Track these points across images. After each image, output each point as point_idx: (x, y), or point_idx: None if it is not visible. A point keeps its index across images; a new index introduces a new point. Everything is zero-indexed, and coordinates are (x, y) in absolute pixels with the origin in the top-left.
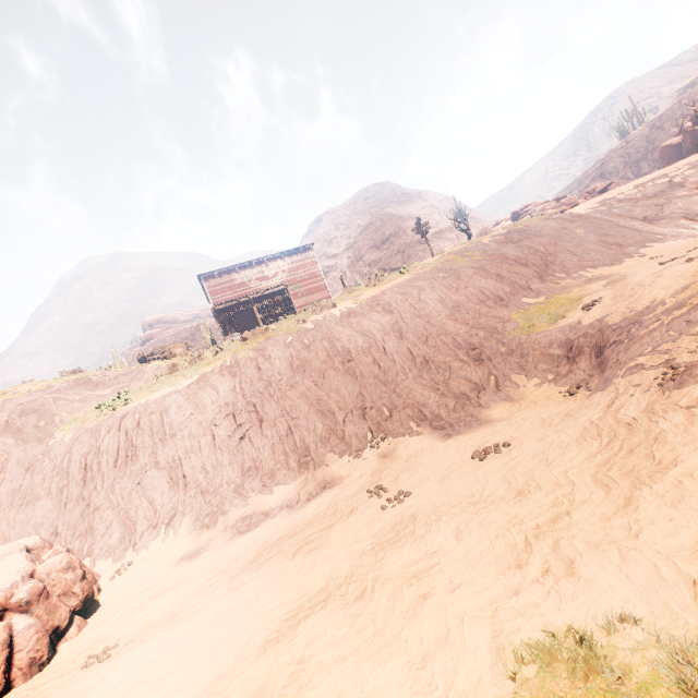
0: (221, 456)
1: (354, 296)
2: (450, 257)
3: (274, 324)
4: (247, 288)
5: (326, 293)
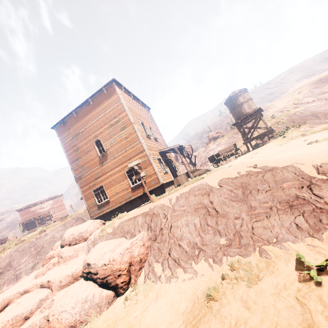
0: None
1: (56, 224)
2: (83, 212)
3: (43, 225)
4: (35, 212)
5: (66, 210)
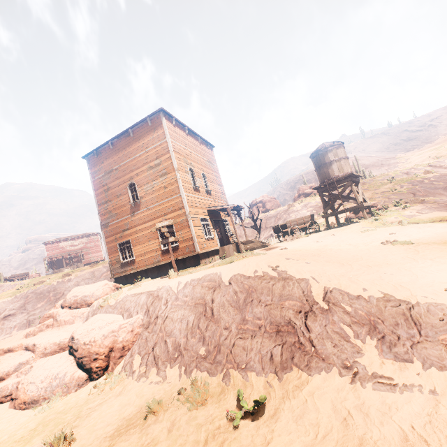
0: (11, 321)
1: (84, 270)
2: None
3: (71, 266)
4: (64, 249)
5: (101, 253)
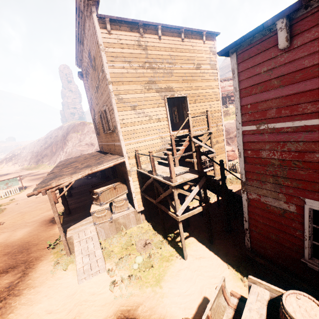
0: None
1: None
2: None
3: (231, 104)
4: (224, 89)
5: None
